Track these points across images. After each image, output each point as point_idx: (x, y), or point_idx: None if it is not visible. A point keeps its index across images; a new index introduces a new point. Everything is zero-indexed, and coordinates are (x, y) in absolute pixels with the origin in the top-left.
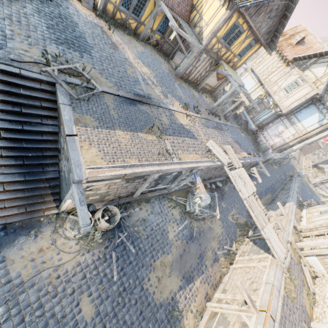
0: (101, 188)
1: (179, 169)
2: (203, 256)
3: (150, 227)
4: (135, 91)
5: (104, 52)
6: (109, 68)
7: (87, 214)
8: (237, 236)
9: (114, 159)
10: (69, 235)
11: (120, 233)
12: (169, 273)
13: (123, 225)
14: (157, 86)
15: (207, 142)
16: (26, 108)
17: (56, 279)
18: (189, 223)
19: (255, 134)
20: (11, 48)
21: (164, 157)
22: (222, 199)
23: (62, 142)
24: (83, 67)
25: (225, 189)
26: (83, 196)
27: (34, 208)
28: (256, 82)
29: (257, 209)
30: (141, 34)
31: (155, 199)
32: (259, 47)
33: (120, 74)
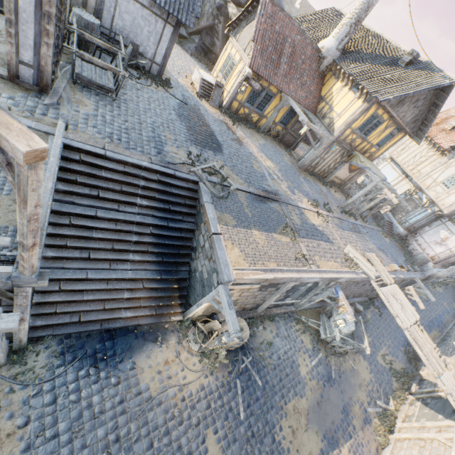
0: (233, 294)
1: (318, 279)
2: (348, 410)
3: (277, 354)
4: (263, 187)
5: (231, 148)
6: (238, 164)
7: (236, 320)
8: (394, 389)
9: (254, 261)
10: (192, 349)
11: (244, 356)
12: (305, 425)
13: (246, 346)
14: (282, 181)
15: (345, 248)
16: (173, 206)
17: (181, 401)
18: (324, 357)
19: (405, 240)
20: (166, 152)
21: (301, 263)
22: (365, 329)
23: (201, 240)
24: (221, 166)
25: (368, 315)
26: (230, 299)
27: (163, 311)
28: (399, 173)
29: (426, 345)
30: (262, 126)
31: (280, 318)
32: (403, 136)
33: (248, 169)
